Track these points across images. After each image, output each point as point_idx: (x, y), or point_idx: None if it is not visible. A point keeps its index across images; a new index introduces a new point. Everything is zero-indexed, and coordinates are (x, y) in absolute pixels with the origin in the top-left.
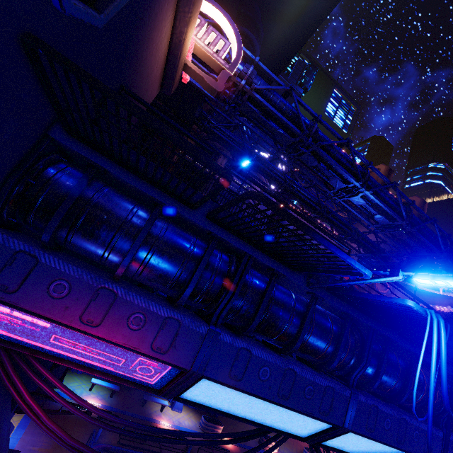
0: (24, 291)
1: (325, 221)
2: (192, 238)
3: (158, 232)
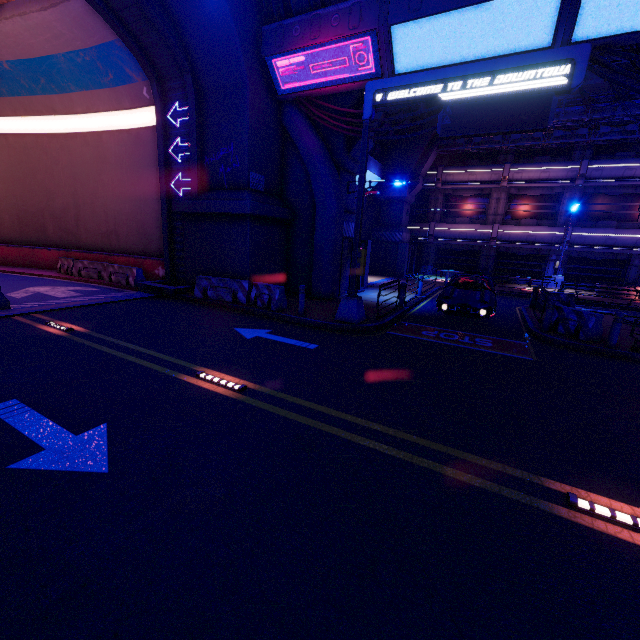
0: (286, 42)
1: None
2: None
3: None
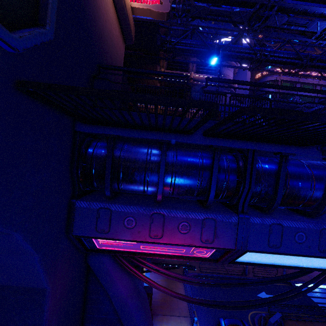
0: (113, 230)
1: (311, 69)
2: (198, 155)
3: (172, 161)
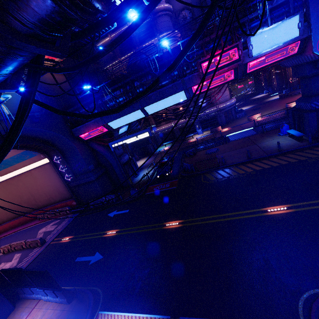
0: (81, 132)
1: None
2: (87, 106)
3: (82, 111)
